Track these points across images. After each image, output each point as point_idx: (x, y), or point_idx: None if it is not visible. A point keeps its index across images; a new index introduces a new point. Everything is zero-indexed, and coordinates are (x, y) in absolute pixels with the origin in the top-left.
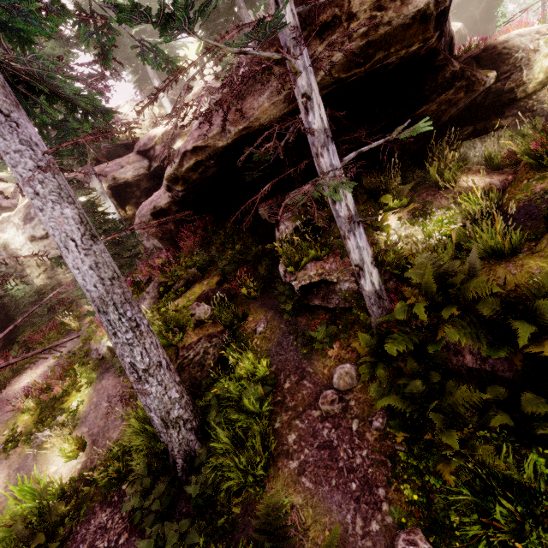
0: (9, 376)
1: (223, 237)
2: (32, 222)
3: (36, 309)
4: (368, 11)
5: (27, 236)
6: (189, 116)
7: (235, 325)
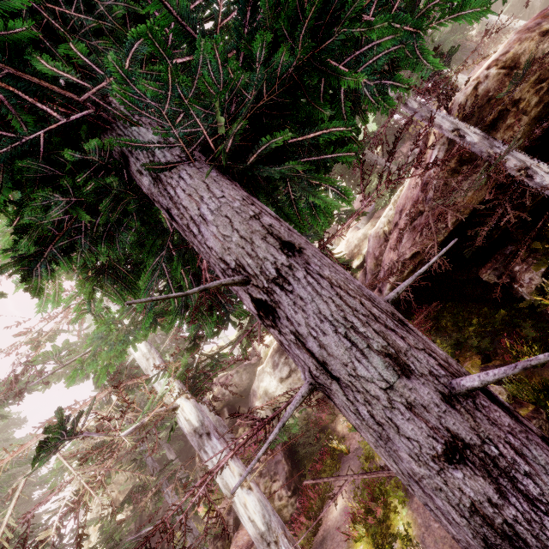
0: (320, 506)
1: (450, 318)
2: (278, 367)
3: (309, 439)
4: (531, 90)
5: (278, 379)
6: (353, 240)
7: (541, 402)
